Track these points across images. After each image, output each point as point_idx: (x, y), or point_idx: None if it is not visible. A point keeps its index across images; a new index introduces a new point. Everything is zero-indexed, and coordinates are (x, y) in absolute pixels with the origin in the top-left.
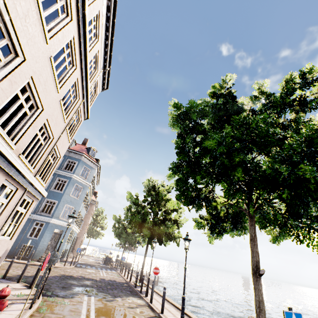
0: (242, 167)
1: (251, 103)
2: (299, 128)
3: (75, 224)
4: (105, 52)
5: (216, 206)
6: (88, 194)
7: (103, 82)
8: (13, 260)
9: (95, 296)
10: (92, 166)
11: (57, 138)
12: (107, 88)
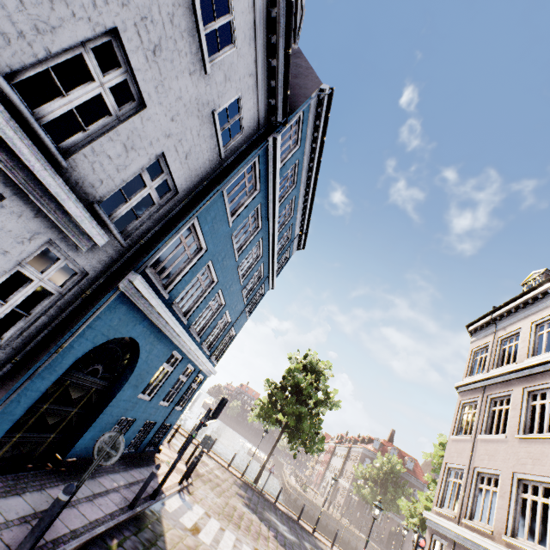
0: None
1: None
2: None
3: None
4: None
5: None
6: None
7: None
8: None
9: None
10: None
11: None
12: None
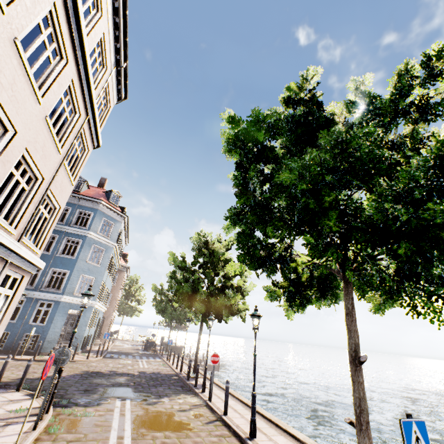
0: (336, 211)
1: (346, 112)
2: (416, 148)
3: (99, 301)
4: (115, 38)
5: (296, 268)
6: (113, 258)
7: (118, 87)
8: (7, 360)
9: (132, 400)
10: (116, 218)
11: (51, 179)
12: (125, 98)
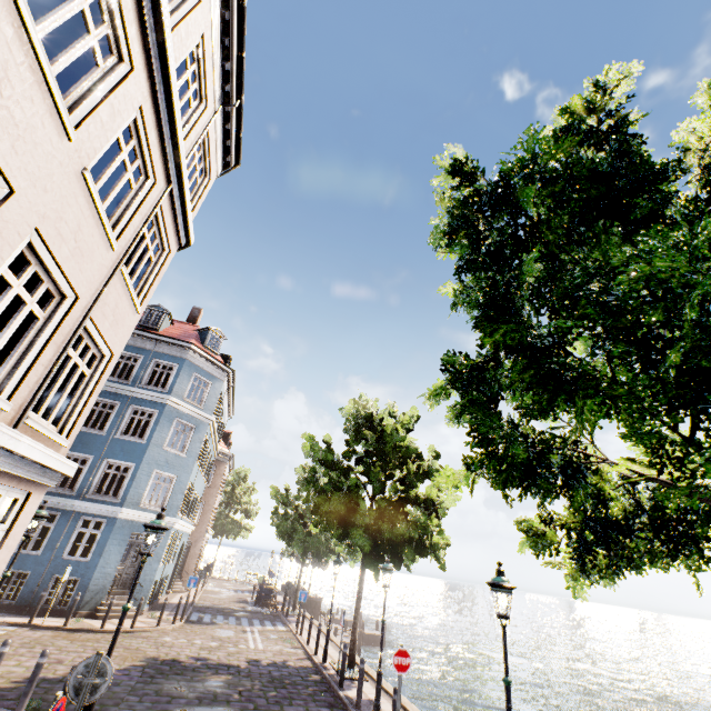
0: None
1: None
2: None
3: (182, 517)
4: (224, 51)
5: (598, 486)
6: (208, 441)
7: (226, 144)
8: (3, 650)
9: None
10: (215, 374)
11: (93, 298)
12: (236, 164)
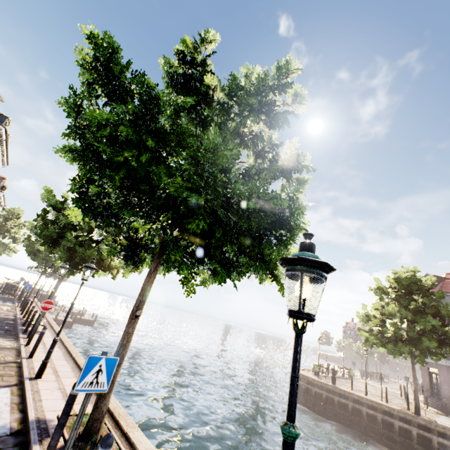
0: (127, 167)
1: (220, 91)
2: (264, 151)
3: None
4: None
5: (138, 229)
6: None
7: None
8: None
9: None
10: None
11: None
12: None
